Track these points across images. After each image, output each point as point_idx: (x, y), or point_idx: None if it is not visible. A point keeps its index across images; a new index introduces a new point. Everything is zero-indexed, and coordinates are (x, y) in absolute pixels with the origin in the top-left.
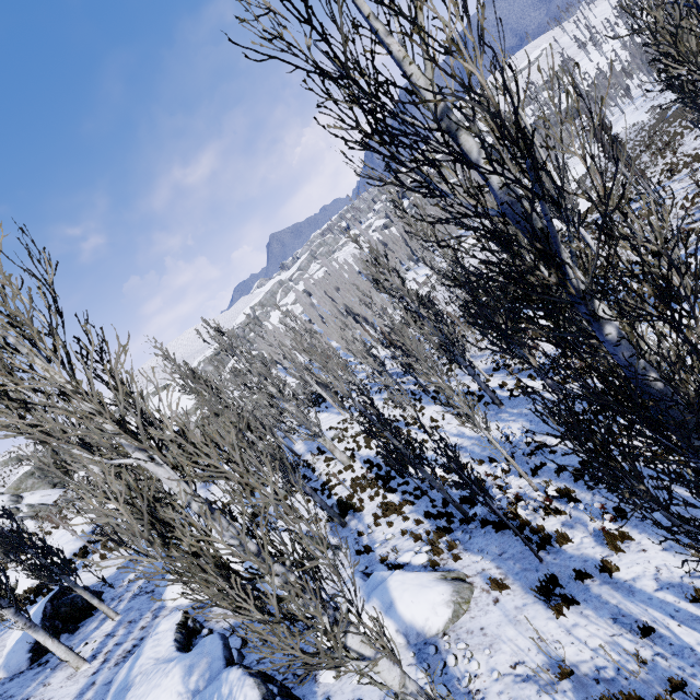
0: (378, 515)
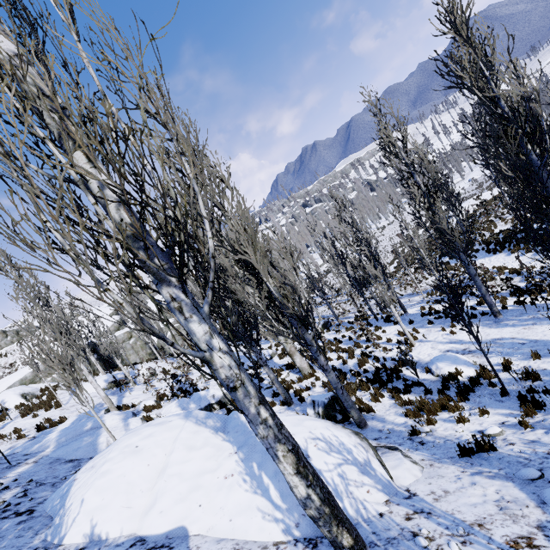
0: (418, 412)
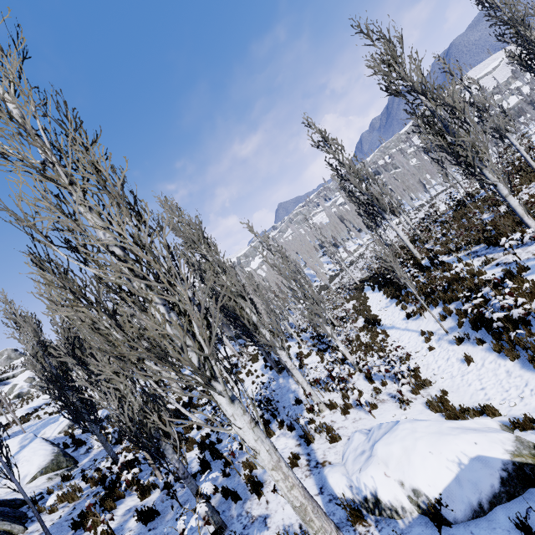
0: (126, 449)
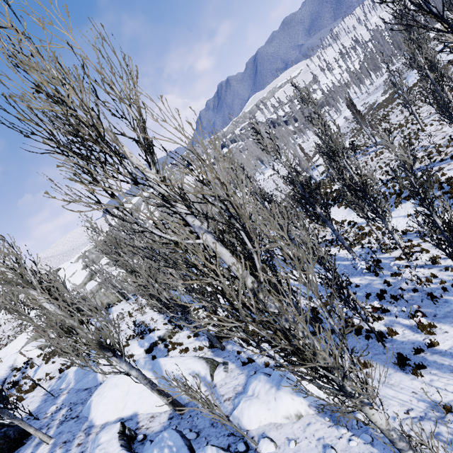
0: (248, 339)
